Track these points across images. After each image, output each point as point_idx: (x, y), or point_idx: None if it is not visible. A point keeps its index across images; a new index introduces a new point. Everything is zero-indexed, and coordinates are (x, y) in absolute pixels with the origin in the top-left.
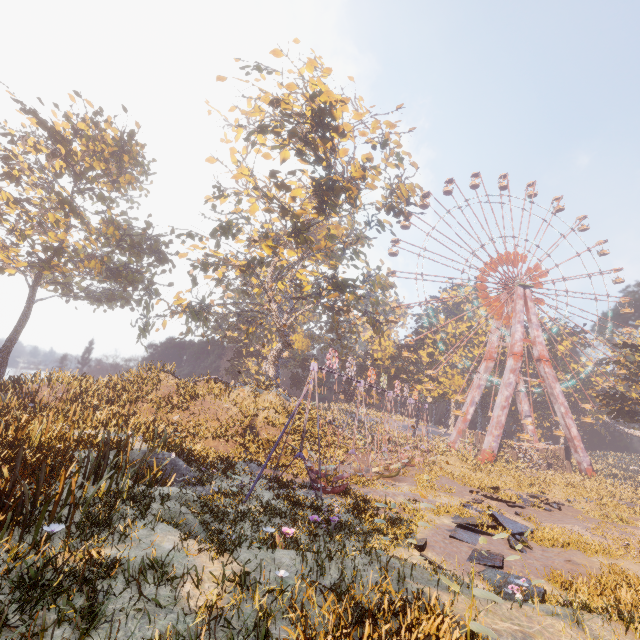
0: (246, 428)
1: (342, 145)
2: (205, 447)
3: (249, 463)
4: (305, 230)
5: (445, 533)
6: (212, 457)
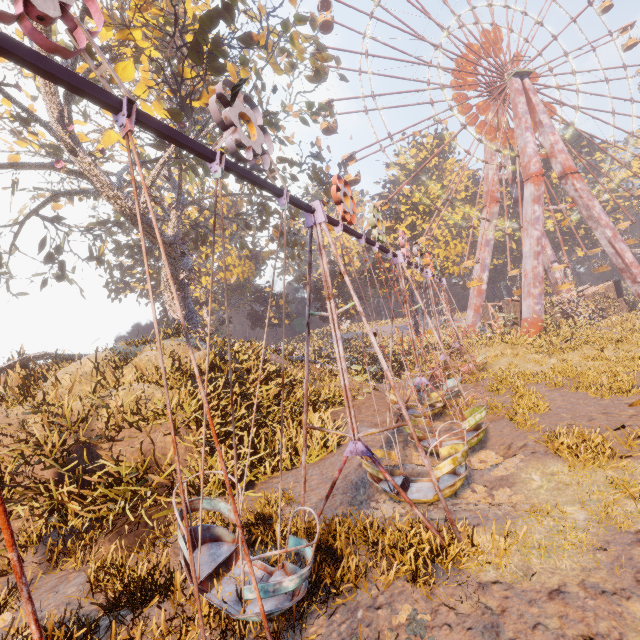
0: (66, 458)
1: None
2: None
3: None
4: None
5: None
6: None
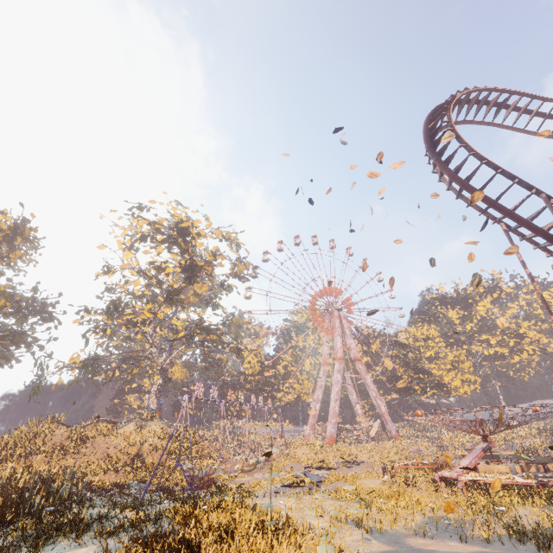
0: (134, 458)
1: (200, 240)
2: (100, 479)
3: (139, 483)
4: (177, 295)
5: (273, 491)
6: (108, 484)
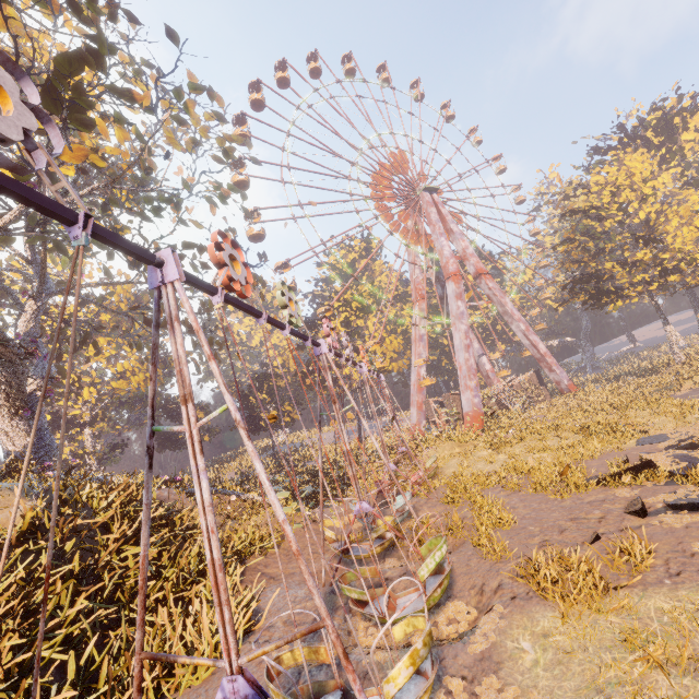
0: None
1: None
2: None
3: None
4: None
5: None
6: None
